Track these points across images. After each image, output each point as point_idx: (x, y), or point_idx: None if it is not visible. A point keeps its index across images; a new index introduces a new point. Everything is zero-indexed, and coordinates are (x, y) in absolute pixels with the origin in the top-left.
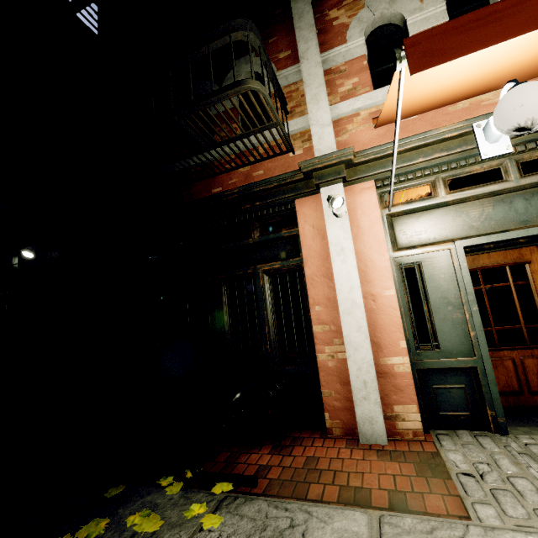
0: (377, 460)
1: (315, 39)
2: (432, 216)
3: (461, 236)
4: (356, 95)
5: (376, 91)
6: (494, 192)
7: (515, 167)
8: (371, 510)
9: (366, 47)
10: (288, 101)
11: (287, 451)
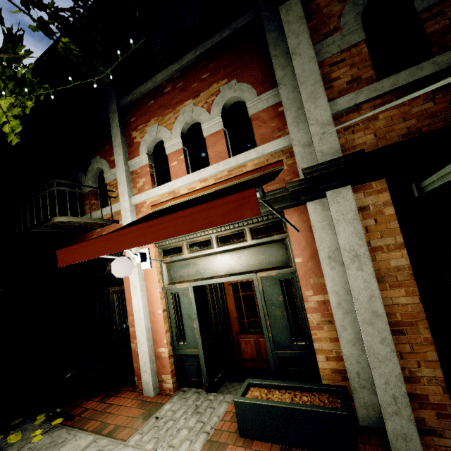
0: (137, 406)
1: (122, 155)
2: (184, 264)
3: (196, 278)
4: (144, 189)
5: (150, 190)
6: (208, 254)
7: (215, 240)
8: (98, 435)
9: (153, 154)
10: (116, 189)
11: (108, 399)
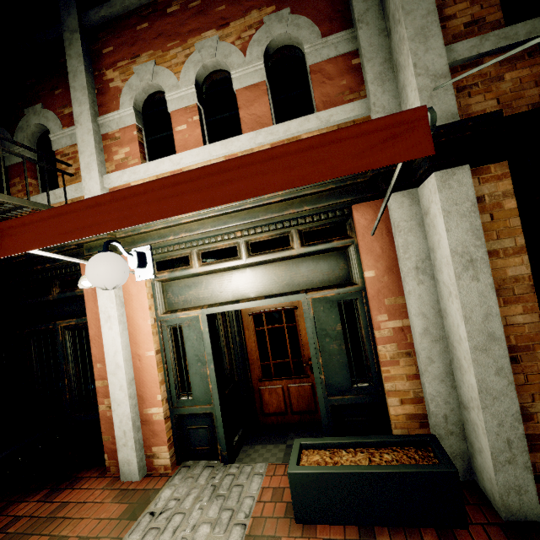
0: (113, 500)
1: (87, 104)
2: (191, 283)
3: (210, 303)
4: (127, 165)
5: (139, 166)
6: (232, 267)
7: (245, 247)
8: None
9: (144, 112)
10: (73, 162)
11: (57, 495)
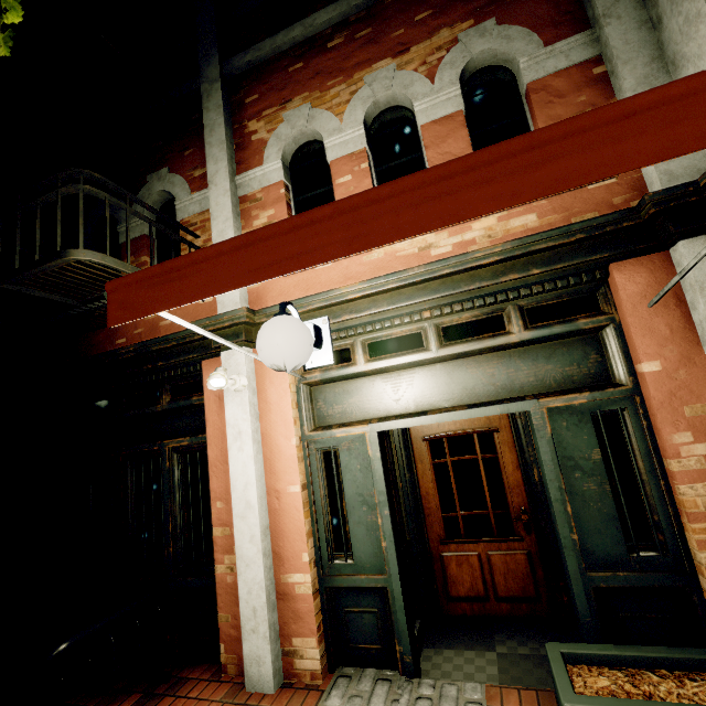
0: None
1: (225, 160)
2: (353, 387)
3: (381, 415)
4: None
5: None
6: (414, 363)
7: (434, 334)
8: None
9: (292, 168)
10: (201, 232)
11: (154, 705)
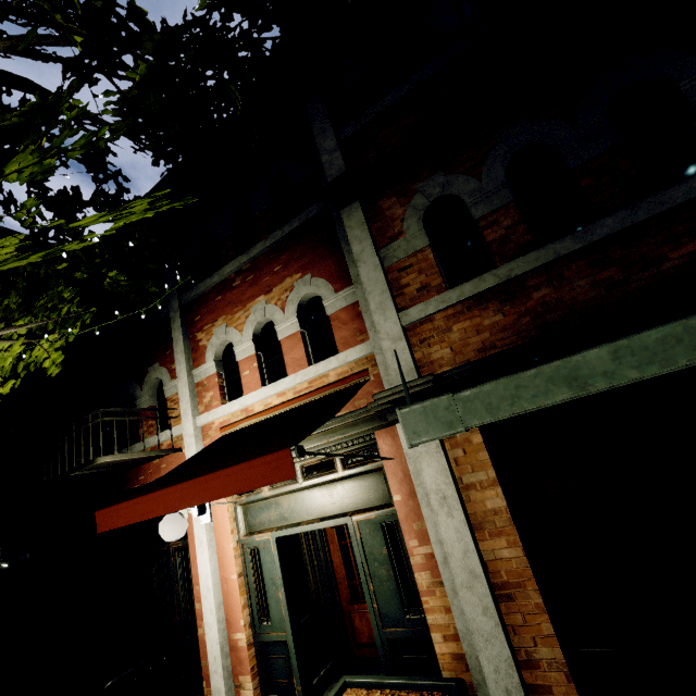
0: None
1: (184, 363)
2: (264, 506)
3: (279, 525)
4: (212, 406)
5: (218, 408)
6: (292, 491)
7: (300, 472)
8: None
9: (223, 359)
10: (178, 406)
11: None
